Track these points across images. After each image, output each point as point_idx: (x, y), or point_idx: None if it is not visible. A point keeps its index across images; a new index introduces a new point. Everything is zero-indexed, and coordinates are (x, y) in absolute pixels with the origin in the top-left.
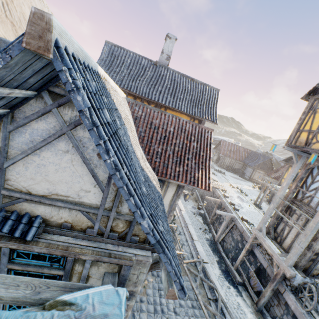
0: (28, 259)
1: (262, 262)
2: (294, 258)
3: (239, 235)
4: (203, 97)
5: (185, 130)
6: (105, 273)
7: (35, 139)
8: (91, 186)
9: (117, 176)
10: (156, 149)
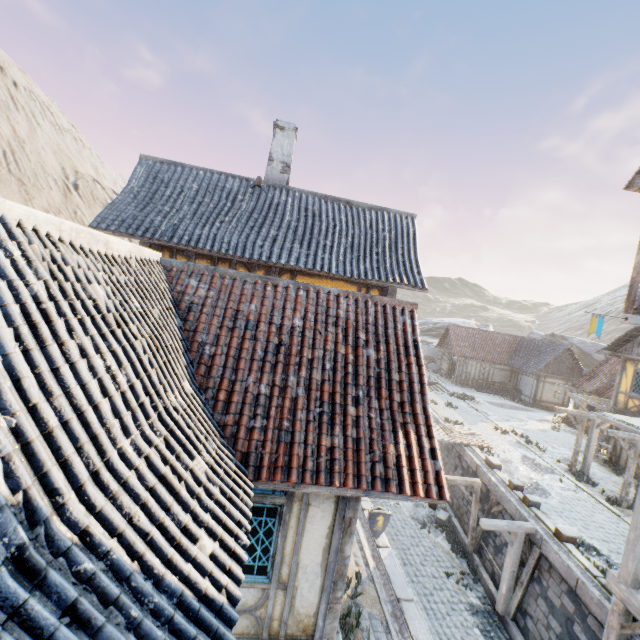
0: None
1: None
2: None
3: (565, 594)
4: (380, 235)
5: (337, 317)
6: None
7: None
8: None
9: None
10: (254, 387)
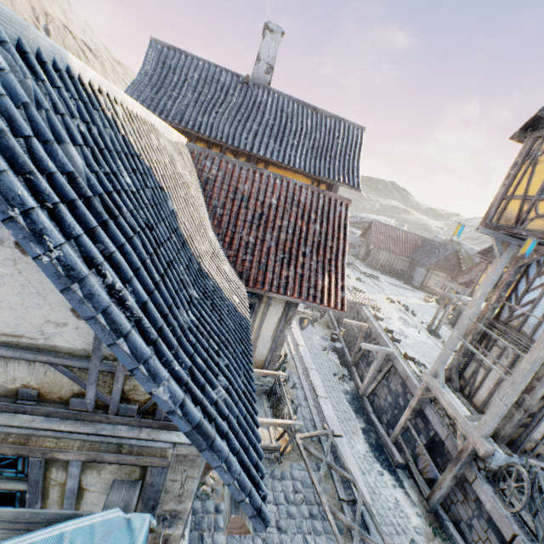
0: None
1: (439, 430)
2: (492, 424)
3: (399, 384)
4: (335, 142)
5: (299, 202)
6: (115, 483)
7: None
8: (67, 314)
9: (77, 294)
10: (245, 238)
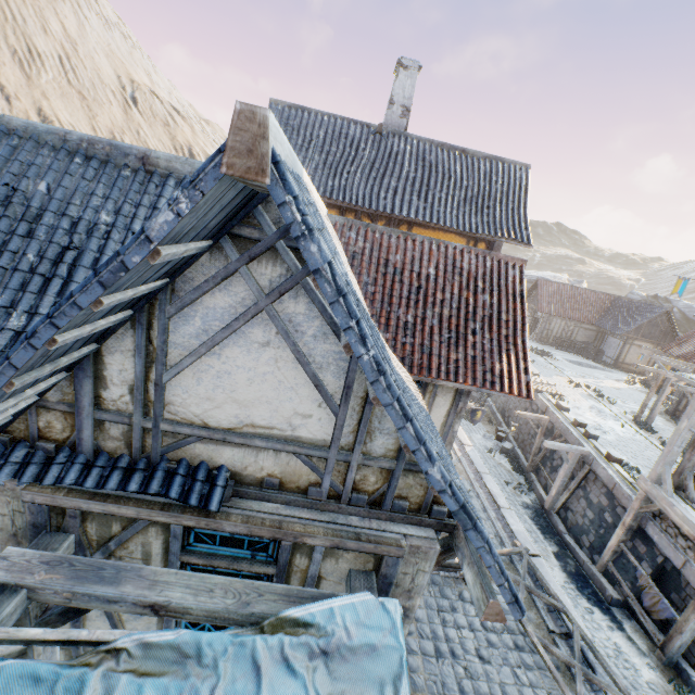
0: (214, 545)
1: (670, 555)
2: None
3: (603, 495)
4: (493, 188)
5: (462, 269)
6: (352, 572)
7: (211, 326)
8: (313, 406)
9: (382, 385)
10: (403, 317)
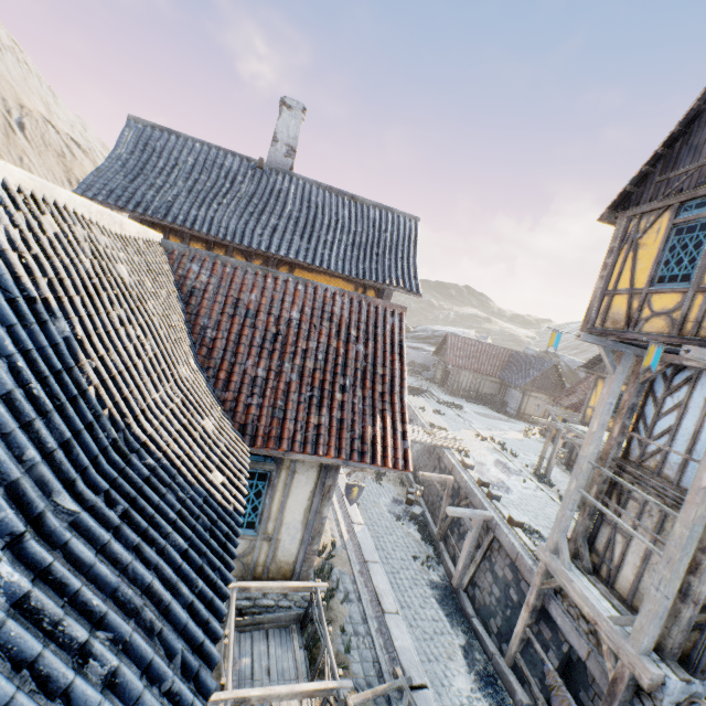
0: None
1: (575, 643)
2: (652, 630)
3: (507, 566)
4: (382, 236)
5: (332, 313)
6: None
7: None
8: None
9: None
10: (252, 370)
